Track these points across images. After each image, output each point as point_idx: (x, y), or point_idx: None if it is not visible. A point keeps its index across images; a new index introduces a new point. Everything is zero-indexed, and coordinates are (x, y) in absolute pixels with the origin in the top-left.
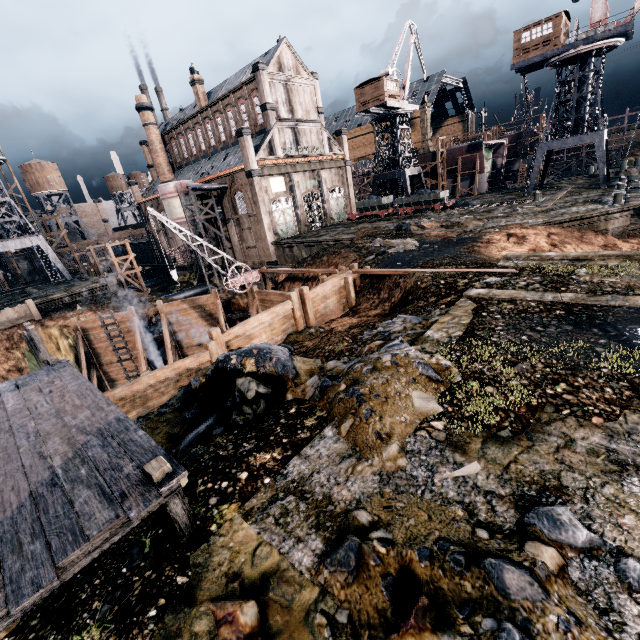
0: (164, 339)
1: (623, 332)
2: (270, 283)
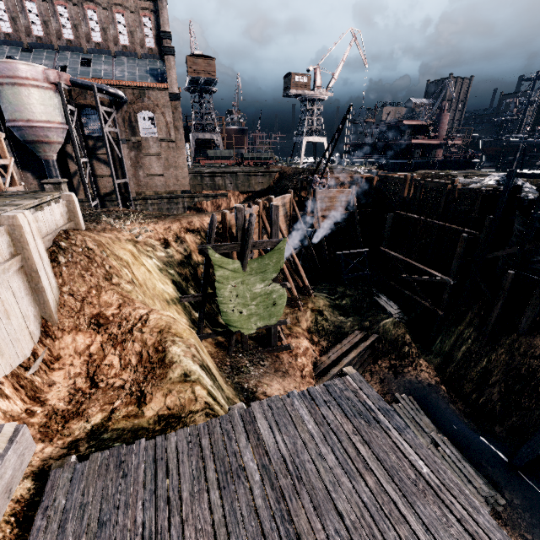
0: (283, 232)
1: None
2: (189, 212)
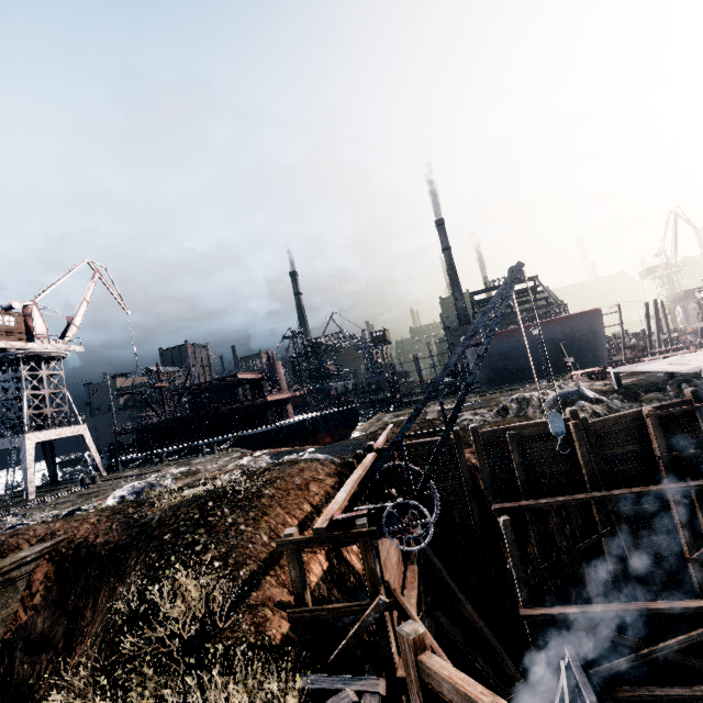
0: None
1: None
2: None
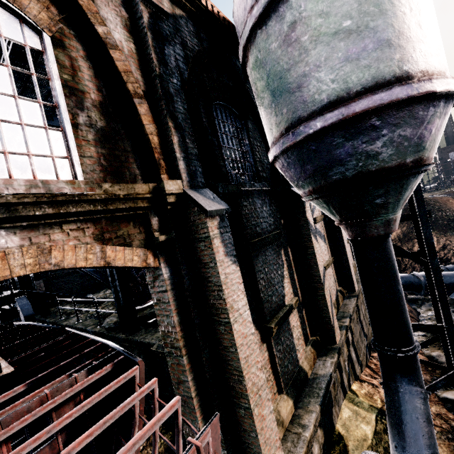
0: None
1: None
2: None
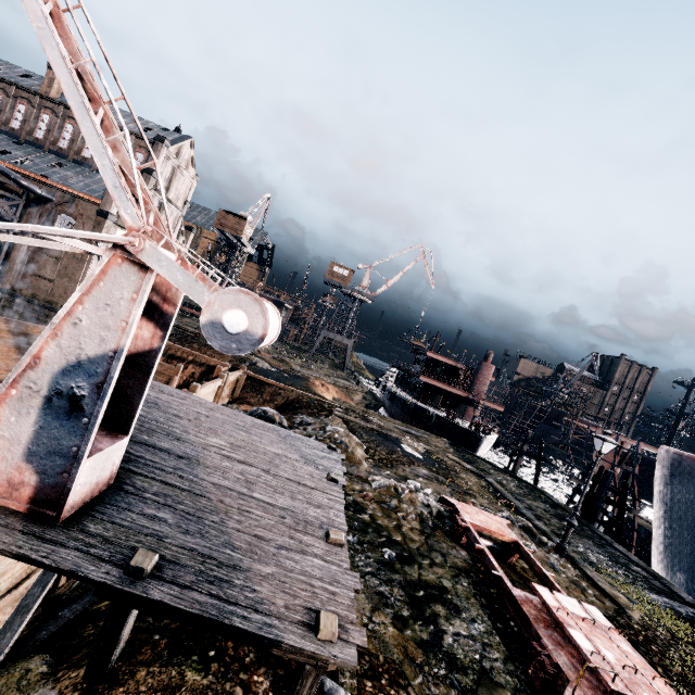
0: None
1: (398, 444)
2: None
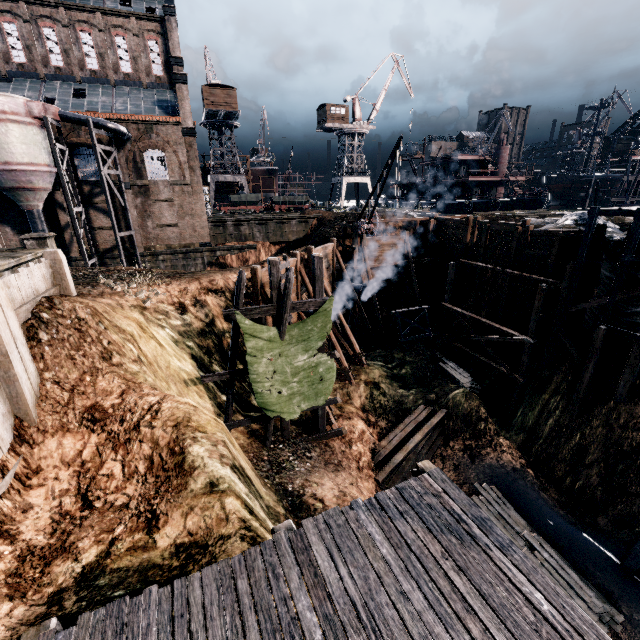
0: (327, 289)
1: None
2: (210, 268)
